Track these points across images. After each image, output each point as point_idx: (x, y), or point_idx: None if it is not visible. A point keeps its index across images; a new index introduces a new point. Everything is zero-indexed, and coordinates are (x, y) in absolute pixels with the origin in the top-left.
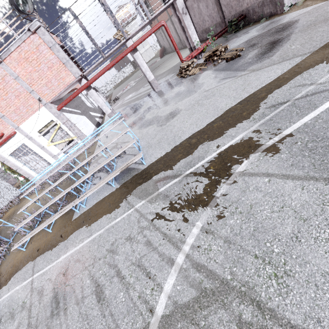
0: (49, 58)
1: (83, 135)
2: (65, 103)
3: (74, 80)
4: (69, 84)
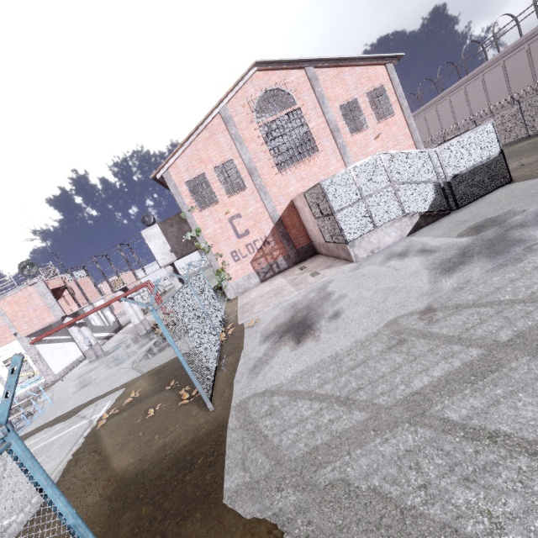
0: (37, 302)
1: (47, 371)
2: (39, 338)
3: (54, 320)
4: (48, 323)
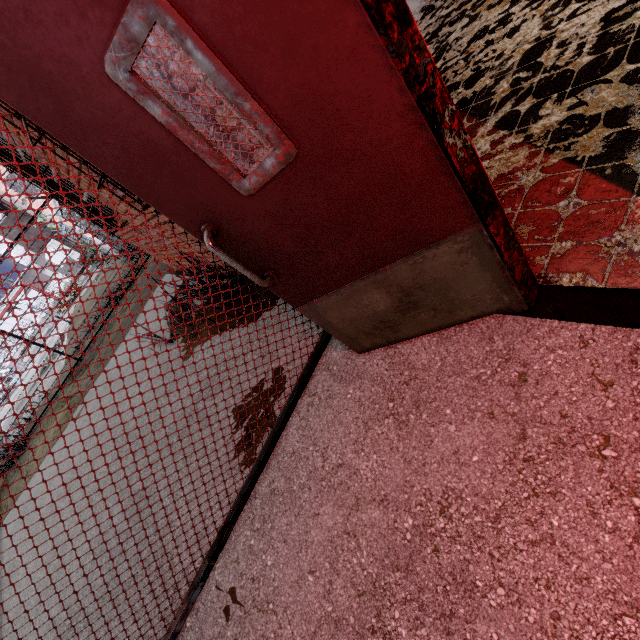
0: None
1: None
2: None
3: None
4: None
